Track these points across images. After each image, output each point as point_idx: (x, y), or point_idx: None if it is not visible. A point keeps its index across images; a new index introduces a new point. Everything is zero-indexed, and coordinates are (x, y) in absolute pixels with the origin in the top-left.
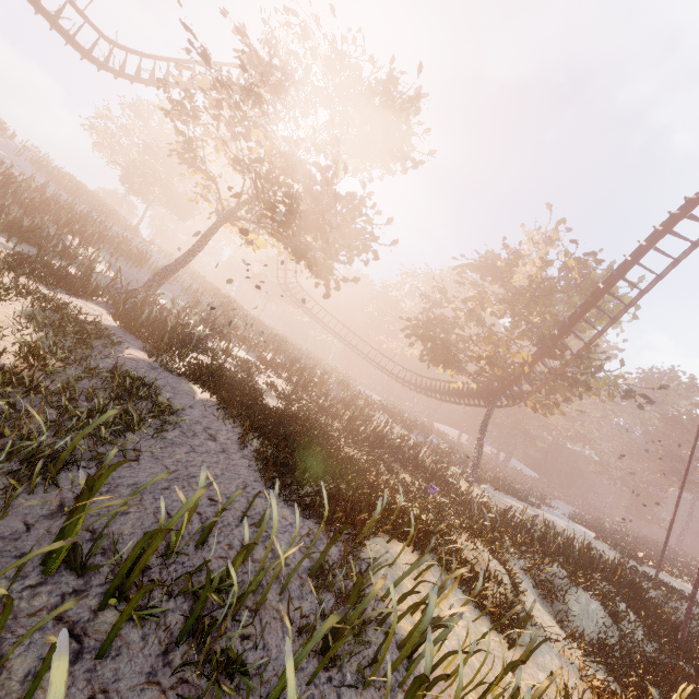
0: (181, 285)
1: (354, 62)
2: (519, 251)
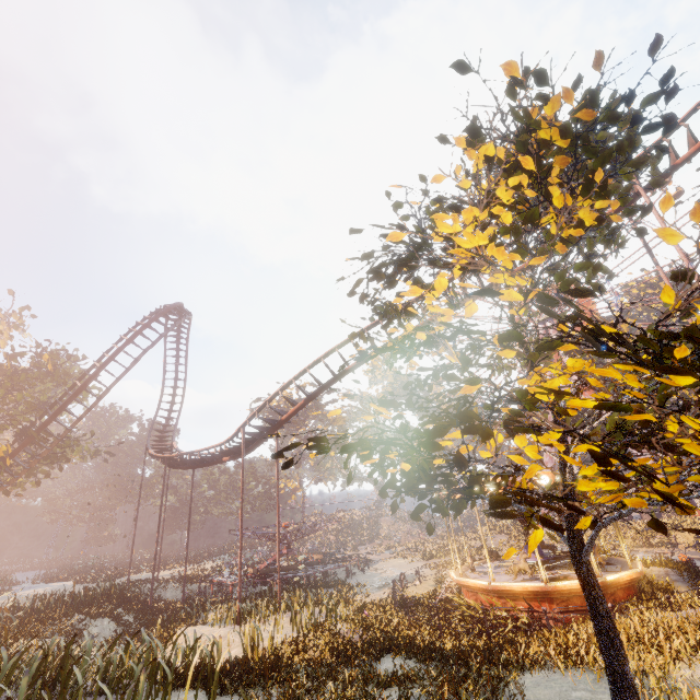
0: None
1: None
2: None
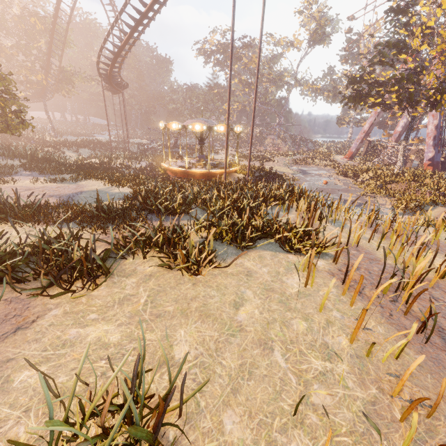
0: None
1: None
2: None
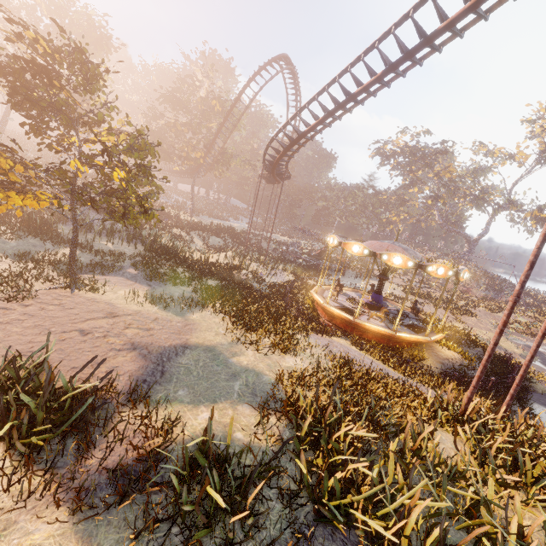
0: None
1: (66, 11)
2: (195, 80)
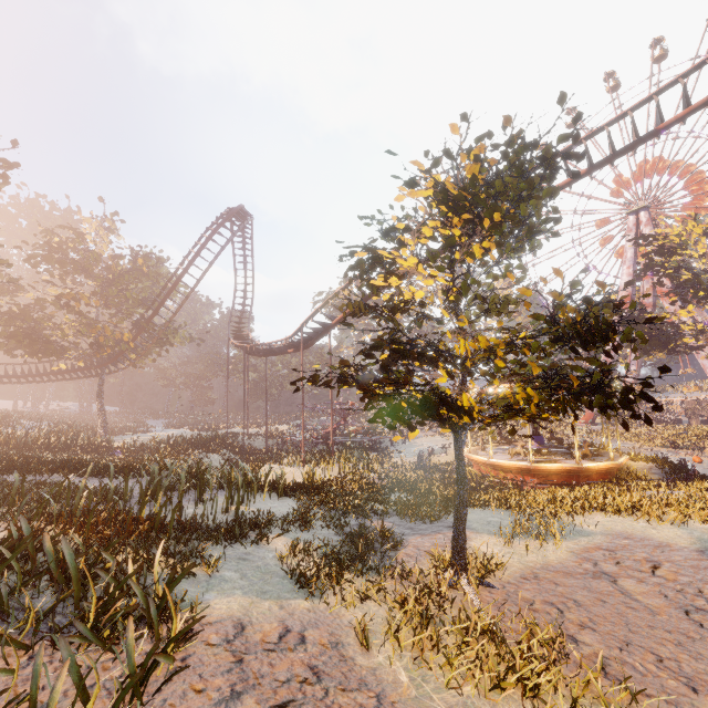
0: None
1: None
2: (79, 232)
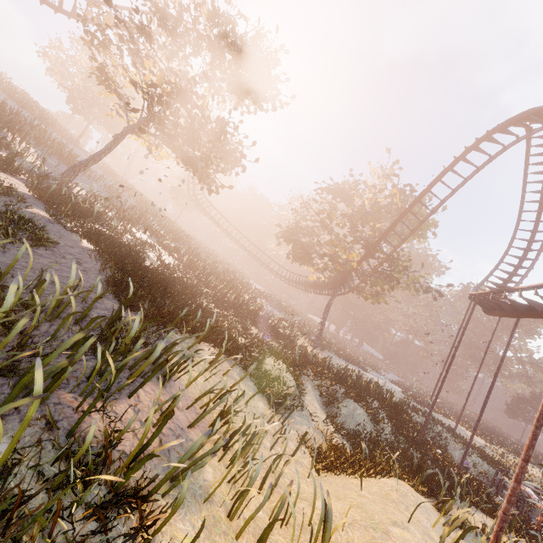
0: (105, 184)
1: (230, 19)
2: (367, 183)
